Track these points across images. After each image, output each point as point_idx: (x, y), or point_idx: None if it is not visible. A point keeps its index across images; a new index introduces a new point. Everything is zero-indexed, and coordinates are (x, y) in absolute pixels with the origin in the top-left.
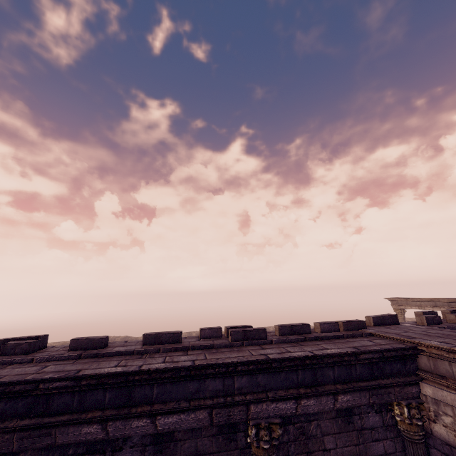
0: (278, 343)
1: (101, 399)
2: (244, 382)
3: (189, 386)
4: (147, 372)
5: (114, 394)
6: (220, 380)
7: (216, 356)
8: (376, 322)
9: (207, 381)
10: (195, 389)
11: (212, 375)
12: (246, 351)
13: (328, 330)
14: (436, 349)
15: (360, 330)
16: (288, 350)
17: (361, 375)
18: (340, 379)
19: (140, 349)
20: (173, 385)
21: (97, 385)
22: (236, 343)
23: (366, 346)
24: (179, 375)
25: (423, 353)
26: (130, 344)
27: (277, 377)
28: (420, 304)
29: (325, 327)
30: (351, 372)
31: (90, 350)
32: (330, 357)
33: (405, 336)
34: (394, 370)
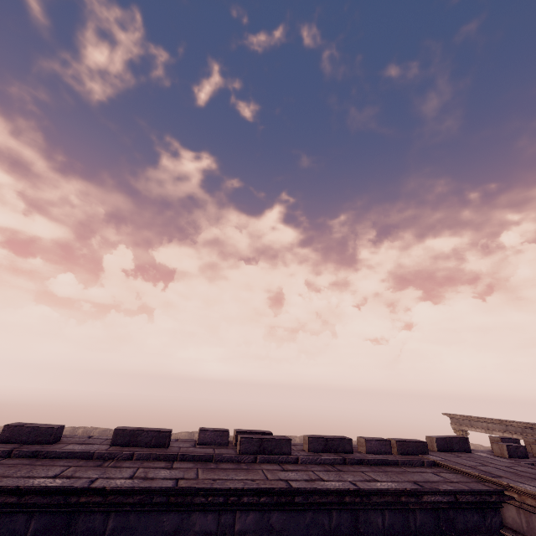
0: (307, 462)
1: (20, 530)
2: (250, 523)
3: (164, 521)
4: (100, 493)
5: (43, 523)
6: (214, 516)
7: (213, 475)
8: (441, 446)
9: (194, 515)
10: (173, 527)
11: (203, 505)
12: (258, 471)
13: (376, 450)
14: (533, 498)
15: (420, 456)
16: (320, 477)
17: (423, 528)
18: (393, 531)
19: (104, 451)
20: (140, 516)
21: (20, 505)
22: (247, 457)
23: (432, 482)
24: (151, 502)
25: (511, 502)
26: (94, 441)
27: (300, 520)
28: (486, 426)
29: (372, 445)
30: (408, 522)
31: (30, 444)
32: (381, 494)
33: (485, 472)
34: (469, 525)
